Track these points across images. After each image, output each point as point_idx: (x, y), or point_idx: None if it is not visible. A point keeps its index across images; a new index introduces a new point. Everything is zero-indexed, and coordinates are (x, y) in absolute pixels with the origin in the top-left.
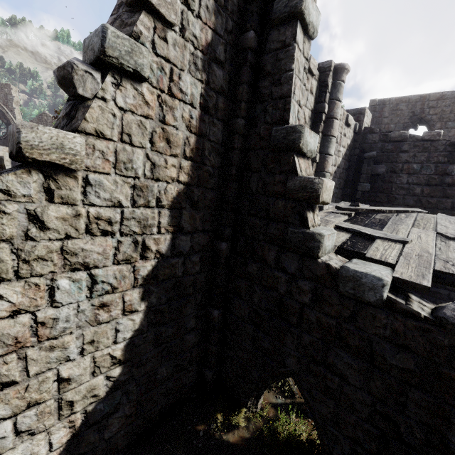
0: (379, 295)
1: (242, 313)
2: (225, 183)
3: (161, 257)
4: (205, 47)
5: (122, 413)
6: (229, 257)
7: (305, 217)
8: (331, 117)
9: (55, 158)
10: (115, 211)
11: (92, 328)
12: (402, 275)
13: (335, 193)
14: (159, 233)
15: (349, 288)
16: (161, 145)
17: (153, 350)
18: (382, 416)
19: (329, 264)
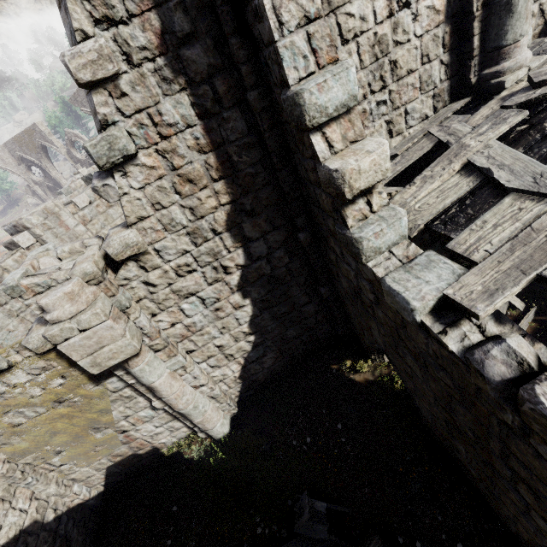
0: (412, 318)
1: (342, 292)
2: (275, 173)
3: (243, 268)
4: (161, 43)
5: (270, 356)
6: (315, 243)
7: (343, 217)
8: None
9: (130, 253)
10: (186, 257)
11: (219, 322)
12: (458, 291)
13: None
14: (230, 253)
15: (390, 302)
16: (186, 190)
17: (274, 323)
18: (443, 408)
19: (374, 272)
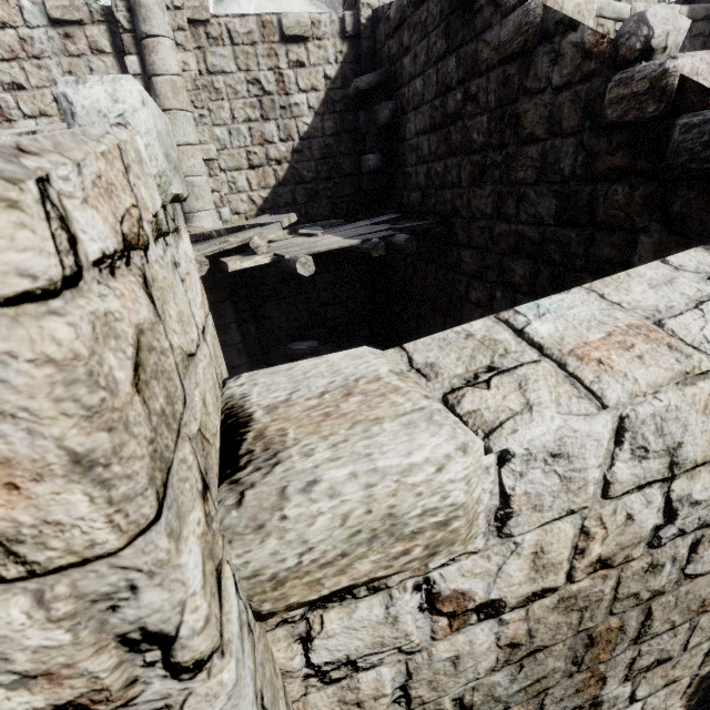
0: None
1: None
2: None
3: None
4: None
5: None
6: None
7: None
8: (149, 76)
9: None
10: None
11: None
12: None
13: (327, 190)
14: None
15: None
16: None
17: None
18: None
19: None
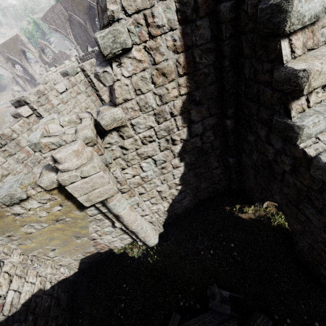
0: None
1: (247, 162)
2: (222, 74)
3: (184, 141)
4: None
5: (187, 199)
6: (235, 127)
7: (288, 109)
8: None
9: (115, 125)
10: (150, 131)
11: (162, 176)
12: None
13: None
14: (178, 130)
15: (318, 174)
16: (159, 81)
17: (194, 179)
18: None
19: (305, 151)
